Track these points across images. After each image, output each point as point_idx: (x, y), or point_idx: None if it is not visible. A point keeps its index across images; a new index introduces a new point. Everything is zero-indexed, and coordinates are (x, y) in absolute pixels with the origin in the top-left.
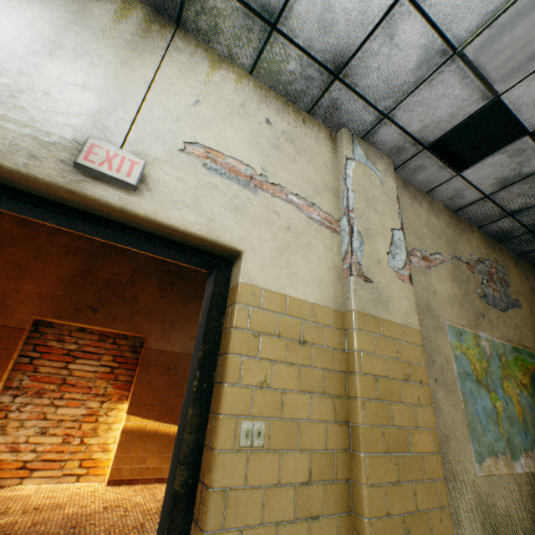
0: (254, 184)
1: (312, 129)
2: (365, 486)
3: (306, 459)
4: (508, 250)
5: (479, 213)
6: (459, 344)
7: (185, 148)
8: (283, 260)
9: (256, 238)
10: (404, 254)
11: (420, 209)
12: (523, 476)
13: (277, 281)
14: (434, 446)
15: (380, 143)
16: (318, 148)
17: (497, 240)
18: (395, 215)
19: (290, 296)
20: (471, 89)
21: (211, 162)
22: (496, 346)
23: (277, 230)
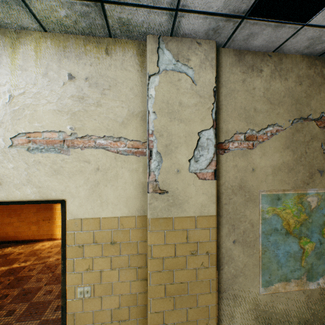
0: (66, 146)
1: (116, 56)
2: (149, 312)
3: (117, 298)
4: None
5: None
6: (273, 208)
7: (11, 143)
8: (95, 195)
9: (73, 187)
10: (210, 153)
11: (258, 79)
12: (317, 290)
13: (92, 210)
14: (211, 289)
15: (192, 32)
16: (123, 75)
17: None
18: (207, 113)
19: (102, 217)
20: None
21: (31, 145)
22: None
23: (88, 175)
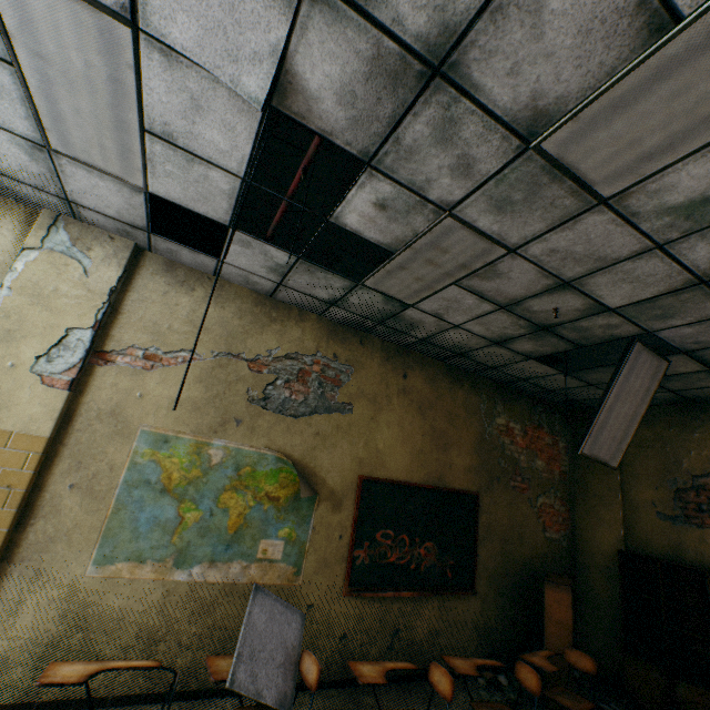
0: None
1: None
2: None
3: None
4: (385, 341)
5: (299, 300)
6: (154, 452)
7: None
8: None
9: None
10: (76, 356)
11: (187, 297)
12: (186, 584)
13: None
14: None
15: (100, 225)
16: None
17: (359, 329)
18: (92, 311)
19: None
20: (112, 181)
21: None
22: (242, 455)
23: None
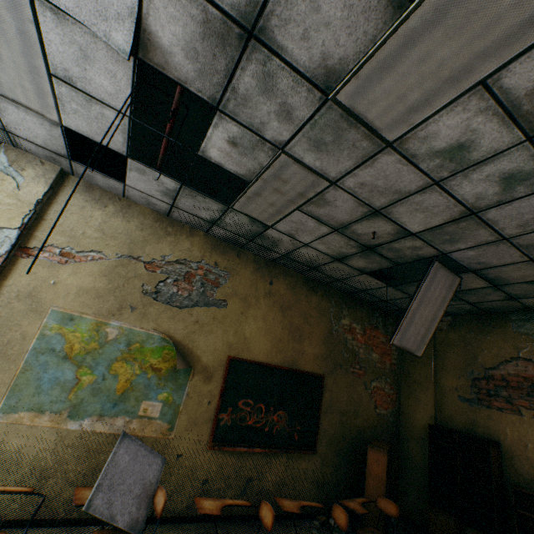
0: None
1: None
2: None
3: None
4: (258, 255)
5: (189, 219)
6: (61, 327)
7: None
8: None
9: None
10: (3, 249)
11: (100, 211)
12: (77, 432)
13: None
14: None
15: (33, 152)
16: None
17: (237, 245)
18: (20, 216)
19: None
20: (35, 116)
21: None
22: (133, 334)
23: None
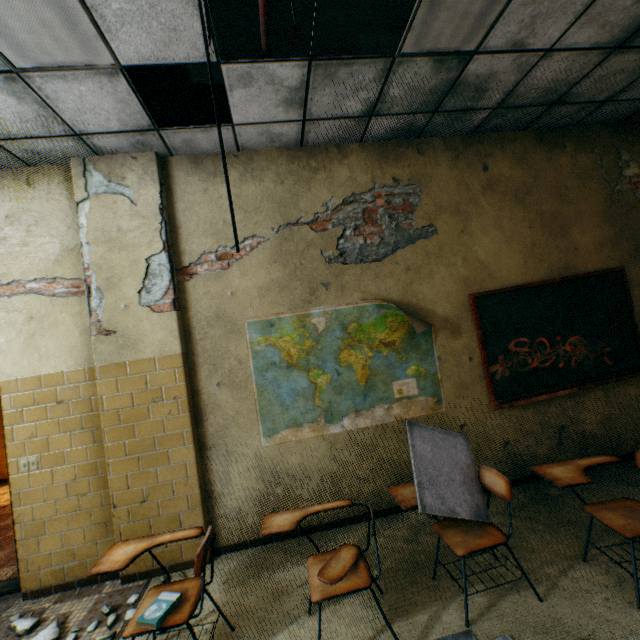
0: None
1: (41, 186)
2: (109, 477)
3: (73, 468)
4: (447, 137)
5: (331, 133)
6: (266, 338)
7: None
8: (32, 348)
9: (4, 342)
10: (165, 280)
11: (224, 186)
12: (343, 434)
13: (30, 367)
14: (186, 441)
15: (118, 149)
16: (52, 206)
17: (410, 137)
18: (155, 235)
19: (44, 373)
20: (87, 78)
21: None
22: (342, 315)
23: (21, 326)
